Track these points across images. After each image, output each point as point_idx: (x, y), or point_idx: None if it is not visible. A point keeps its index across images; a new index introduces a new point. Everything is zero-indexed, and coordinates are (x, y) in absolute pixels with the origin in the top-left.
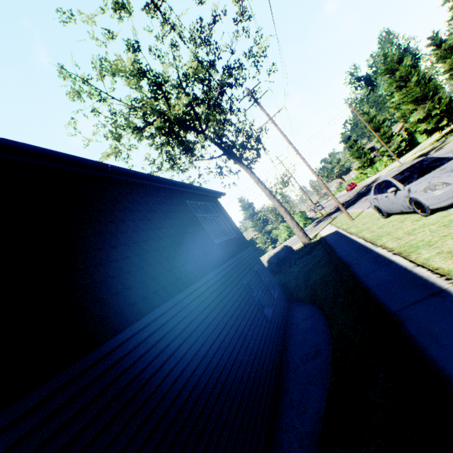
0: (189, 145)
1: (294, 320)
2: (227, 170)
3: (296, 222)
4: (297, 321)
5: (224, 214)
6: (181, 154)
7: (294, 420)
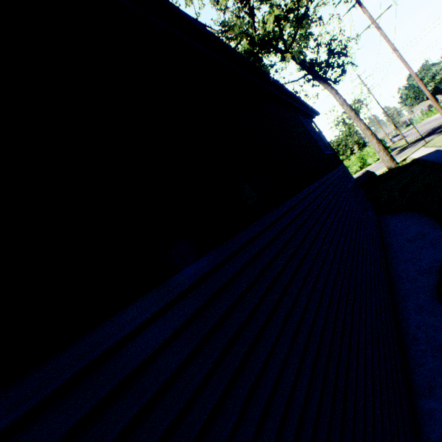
0: (266, 70)
1: (388, 224)
2: (305, 95)
3: (383, 146)
4: (393, 223)
5: (320, 132)
6: None
7: (409, 266)
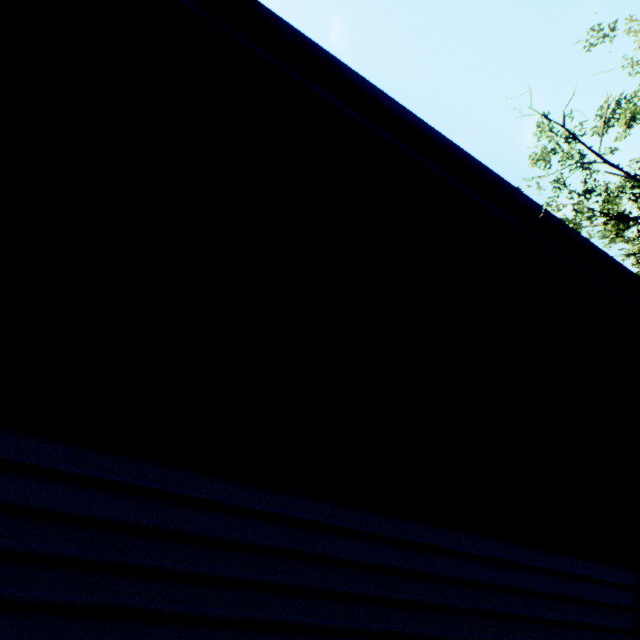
0: None
1: None
2: None
3: None
4: None
5: None
6: None
7: None
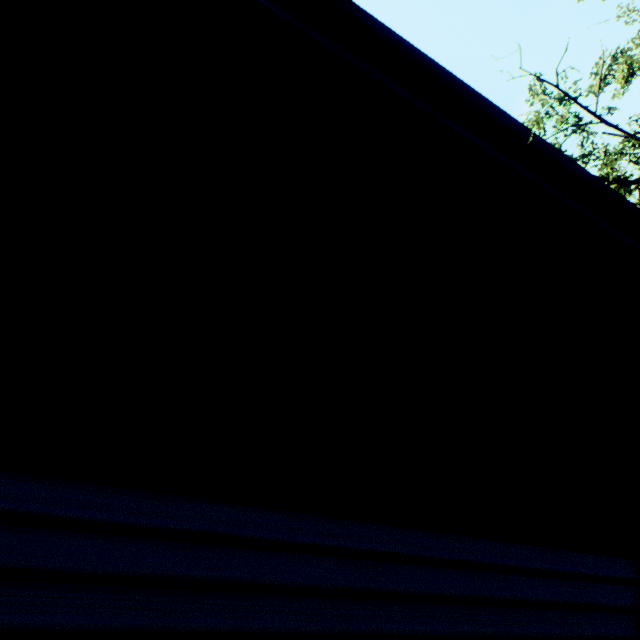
0: None
1: None
2: None
3: None
4: None
5: None
6: None
7: None
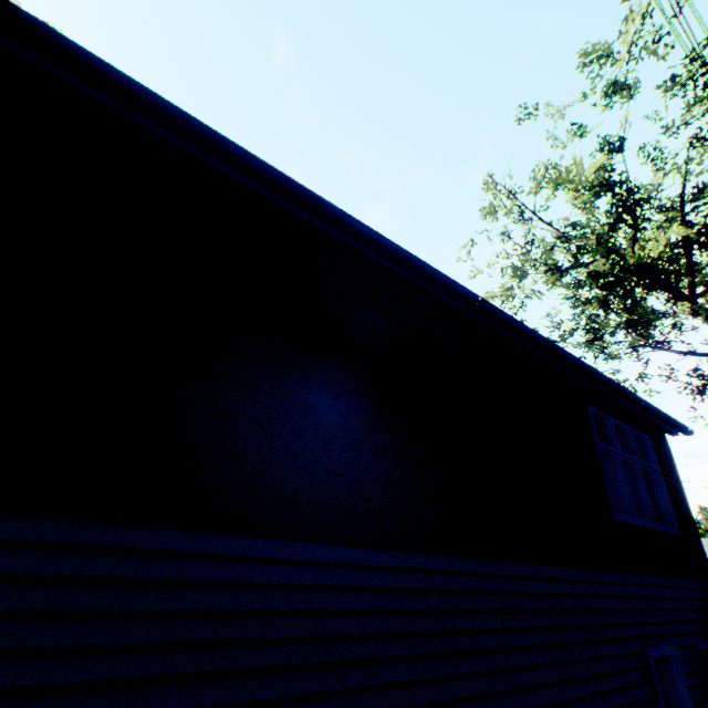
0: (643, 315)
1: None
2: None
3: None
4: None
5: (666, 469)
6: (618, 327)
7: None
